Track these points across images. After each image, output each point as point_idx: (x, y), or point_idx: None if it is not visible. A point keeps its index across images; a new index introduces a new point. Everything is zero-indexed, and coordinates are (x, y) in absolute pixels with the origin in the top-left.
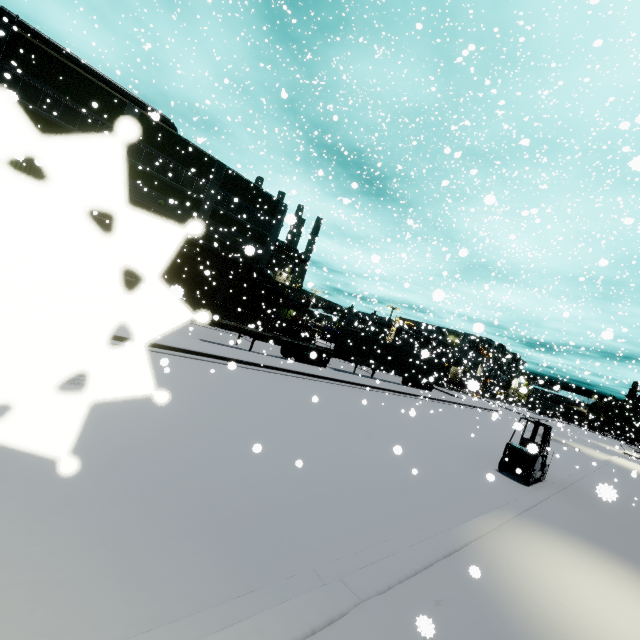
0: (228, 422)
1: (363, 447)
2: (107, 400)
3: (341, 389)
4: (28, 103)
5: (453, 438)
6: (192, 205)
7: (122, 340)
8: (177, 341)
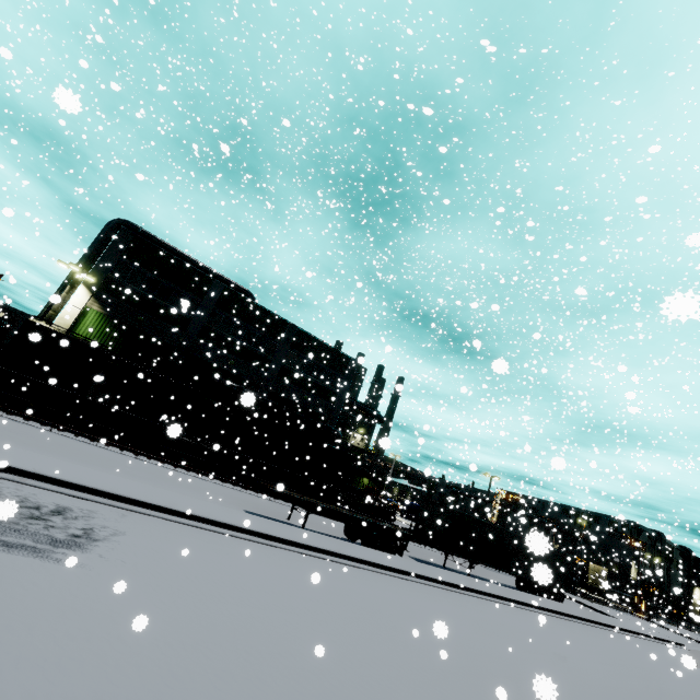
0: (224, 630)
1: (435, 695)
2: (68, 583)
3: (419, 589)
4: (133, 286)
5: (603, 691)
6: (261, 364)
7: (142, 505)
8: (210, 510)
